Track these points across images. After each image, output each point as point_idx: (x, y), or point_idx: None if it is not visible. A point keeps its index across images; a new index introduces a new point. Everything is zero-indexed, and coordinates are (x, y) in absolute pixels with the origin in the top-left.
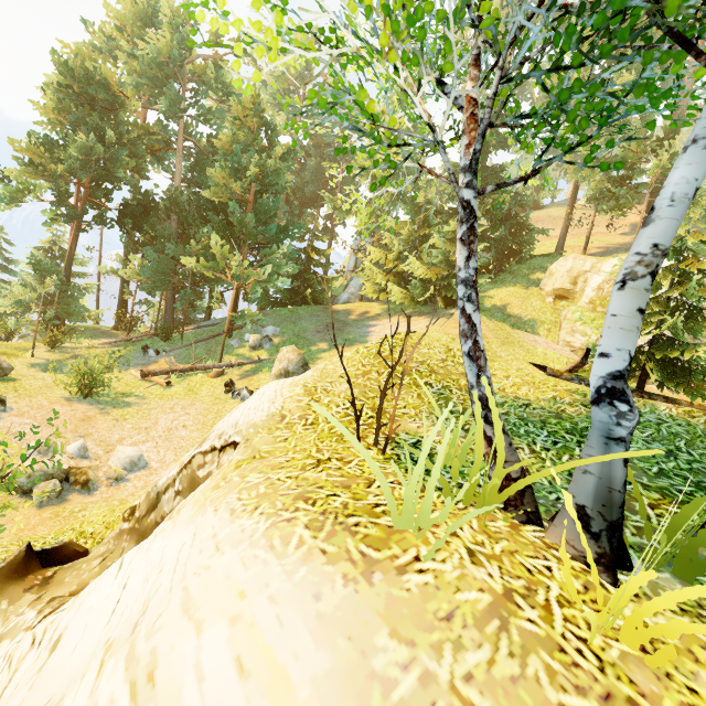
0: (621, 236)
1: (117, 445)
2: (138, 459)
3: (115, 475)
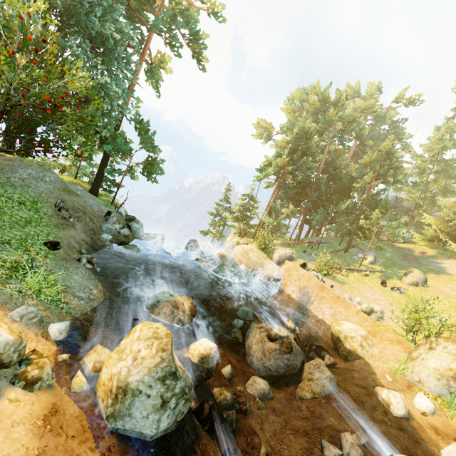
0: None
1: (361, 301)
2: (382, 311)
3: (380, 316)
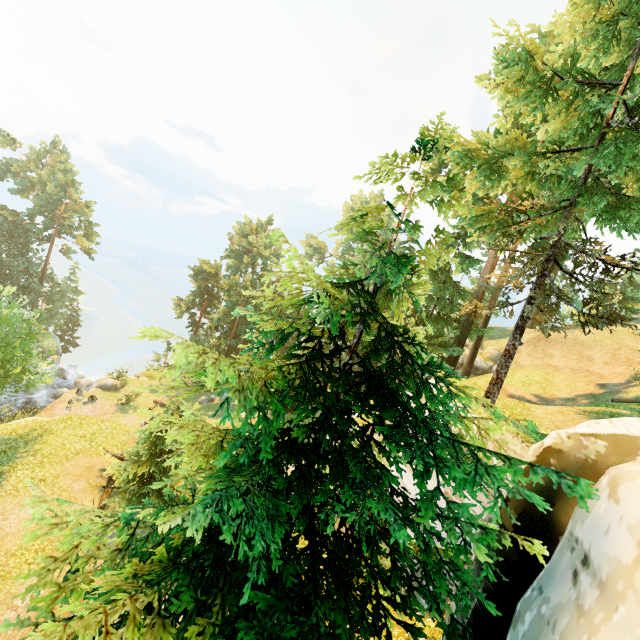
0: (587, 387)
1: None
2: None
3: None
